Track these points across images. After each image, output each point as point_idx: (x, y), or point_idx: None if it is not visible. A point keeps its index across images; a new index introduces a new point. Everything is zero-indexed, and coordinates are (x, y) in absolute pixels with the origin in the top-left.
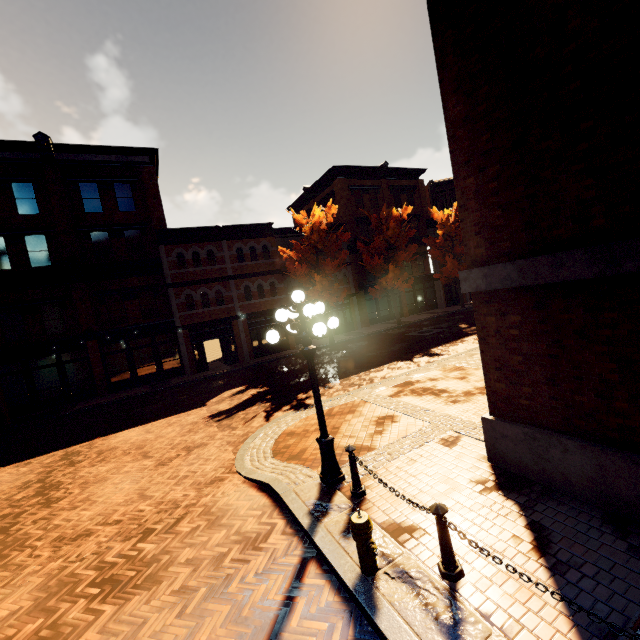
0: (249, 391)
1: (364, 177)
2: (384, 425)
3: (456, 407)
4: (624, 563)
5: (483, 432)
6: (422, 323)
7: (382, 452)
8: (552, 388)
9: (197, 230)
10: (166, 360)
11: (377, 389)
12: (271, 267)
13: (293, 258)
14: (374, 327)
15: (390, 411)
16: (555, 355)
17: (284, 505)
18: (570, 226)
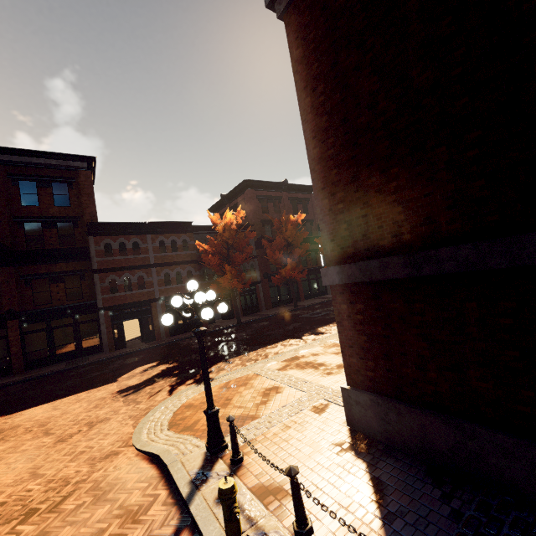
0: (159, 367)
1: (269, 189)
2: (269, 396)
3: (329, 378)
4: (438, 509)
5: (342, 400)
6: (314, 306)
7: (264, 420)
8: (387, 362)
9: (125, 225)
10: (86, 338)
11: (269, 363)
12: (189, 257)
13: (208, 251)
14: (276, 309)
15: (276, 383)
16: (388, 335)
17: (170, 475)
18: (390, 239)
